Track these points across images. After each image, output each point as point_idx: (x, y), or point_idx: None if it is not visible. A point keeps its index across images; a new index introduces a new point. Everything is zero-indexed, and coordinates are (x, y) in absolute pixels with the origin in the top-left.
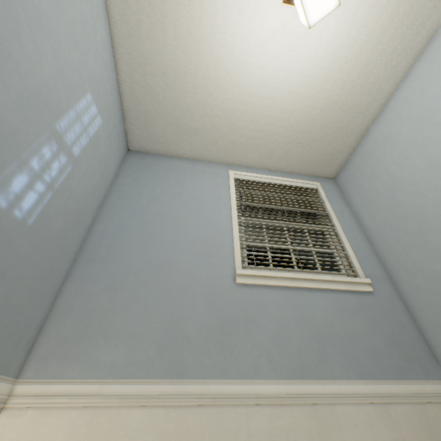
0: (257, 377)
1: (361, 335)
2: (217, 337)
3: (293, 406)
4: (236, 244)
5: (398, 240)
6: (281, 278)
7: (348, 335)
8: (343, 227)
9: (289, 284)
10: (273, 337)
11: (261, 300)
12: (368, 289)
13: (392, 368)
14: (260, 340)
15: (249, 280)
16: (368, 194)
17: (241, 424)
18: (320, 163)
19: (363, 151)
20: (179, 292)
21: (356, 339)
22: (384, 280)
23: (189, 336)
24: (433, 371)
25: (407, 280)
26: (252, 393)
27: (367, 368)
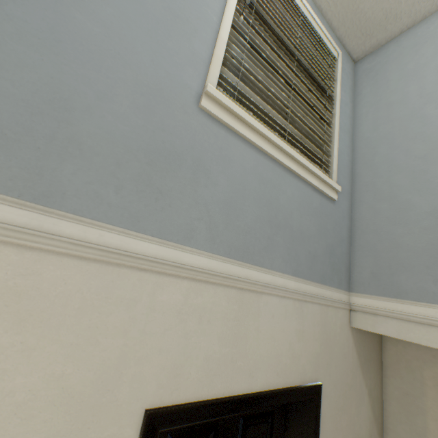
0: (186, 243)
1: (310, 237)
2: (140, 169)
3: (219, 287)
4: (219, 49)
5: (390, 160)
6: (262, 136)
7: (300, 233)
8: (340, 122)
9: (267, 150)
10: (225, 204)
11: (226, 150)
12: (334, 197)
13: (320, 273)
14: (207, 200)
15: (220, 113)
16: (389, 96)
17: (142, 295)
18: (363, 22)
19: (423, 33)
20: (83, 55)
21: (305, 239)
22: (347, 195)
23: (85, 144)
24: (344, 284)
25: (370, 203)
26: (172, 260)
27: (302, 268)
